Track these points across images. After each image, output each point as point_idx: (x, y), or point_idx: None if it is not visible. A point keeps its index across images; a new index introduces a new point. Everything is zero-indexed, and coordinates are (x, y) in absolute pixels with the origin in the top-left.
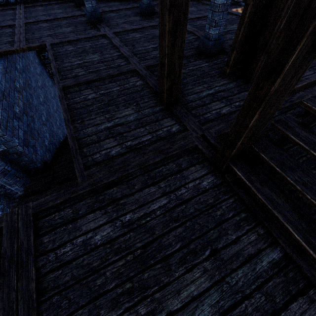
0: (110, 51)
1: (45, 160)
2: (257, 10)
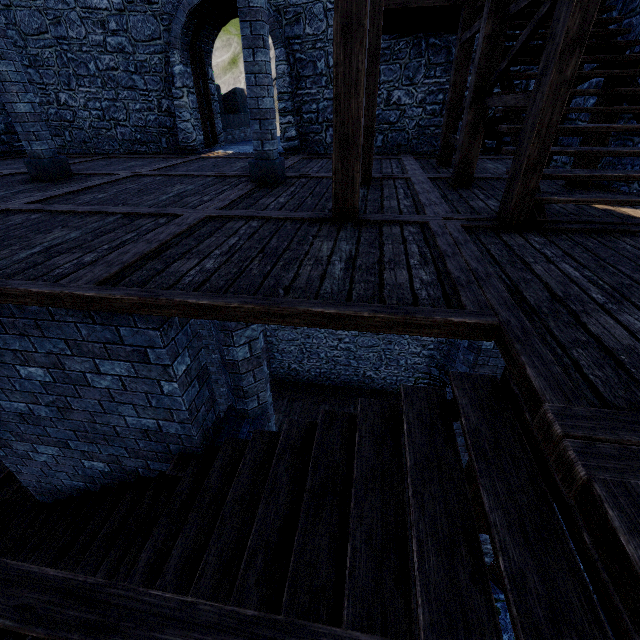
0: (84, 219)
1: None
2: None
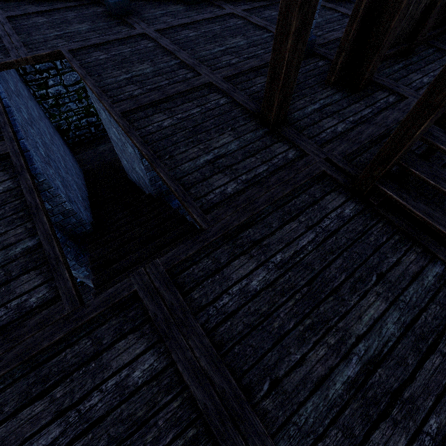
0: (163, 58)
1: (90, 221)
2: (371, 0)
